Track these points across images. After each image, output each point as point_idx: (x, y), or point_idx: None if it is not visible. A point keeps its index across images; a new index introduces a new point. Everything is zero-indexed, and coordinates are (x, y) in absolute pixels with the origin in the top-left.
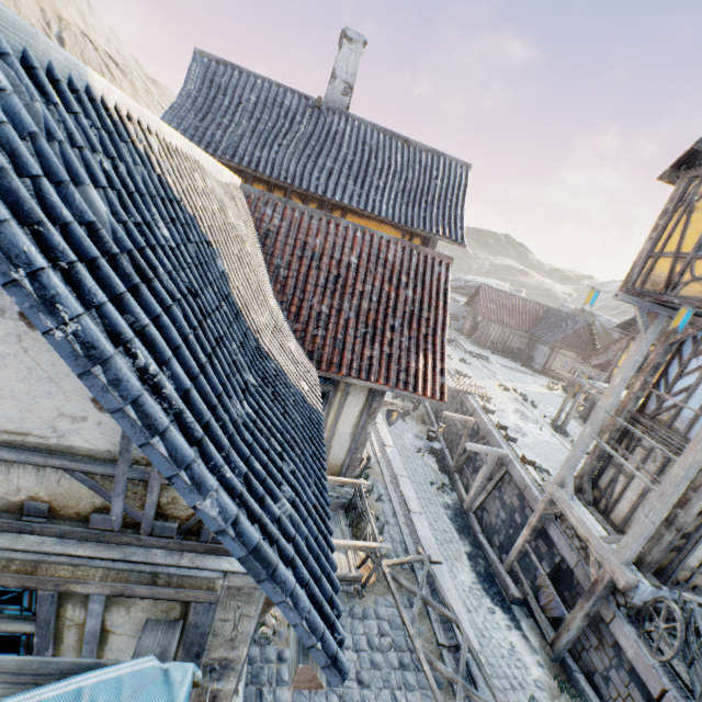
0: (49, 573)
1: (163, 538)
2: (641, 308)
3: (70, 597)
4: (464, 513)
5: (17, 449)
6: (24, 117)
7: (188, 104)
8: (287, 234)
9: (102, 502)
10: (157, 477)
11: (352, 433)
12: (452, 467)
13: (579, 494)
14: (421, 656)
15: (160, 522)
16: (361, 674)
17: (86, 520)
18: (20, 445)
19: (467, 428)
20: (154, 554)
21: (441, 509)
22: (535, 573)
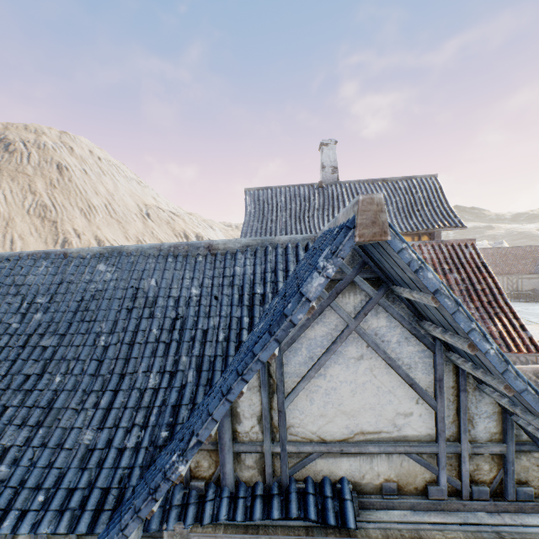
0: (430, 537)
1: (480, 501)
2: None
3: None
4: None
5: (376, 443)
6: None
7: (251, 218)
8: None
9: (429, 476)
10: (465, 449)
11: None
12: None
13: None
14: None
15: (475, 487)
16: None
17: (420, 493)
18: (376, 441)
19: None
20: (480, 516)
21: None
22: None
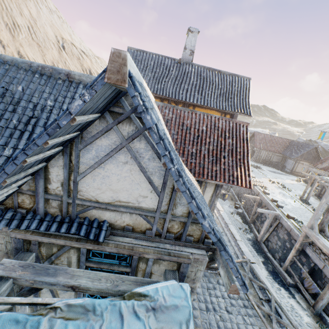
0: (137, 250)
1: (169, 240)
2: None
3: (141, 259)
4: (258, 243)
5: (125, 207)
6: (149, 104)
7: None
8: (175, 120)
9: (149, 226)
10: (168, 217)
11: (208, 204)
12: (249, 221)
13: (321, 232)
14: (253, 302)
15: (168, 234)
16: (227, 308)
17: (143, 233)
18: (126, 206)
19: (256, 202)
20: (166, 245)
21: (246, 241)
22: (300, 271)
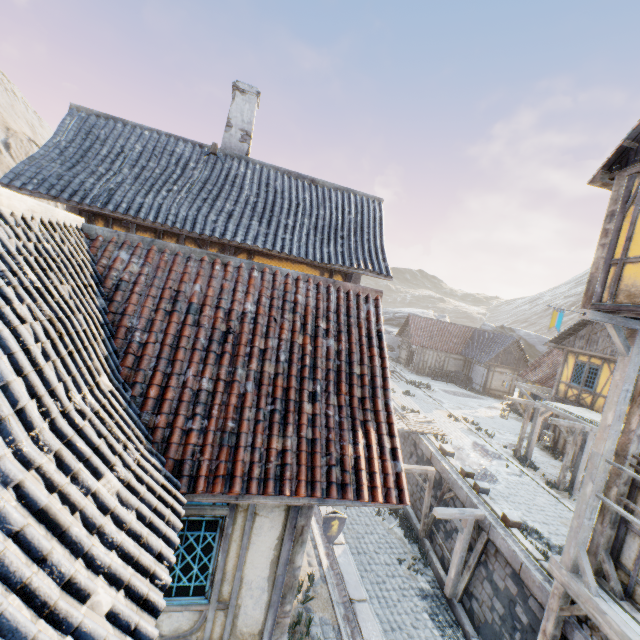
0: None
1: None
2: (615, 326)
3: None
4: (447, 602)
5: None
6: None
7: (54, 154)
8: (151, 282)
9: None
10: None
11: (271, 576)
12: (420, 532)
13: (600, 578)
14: None
15: None
16: None
17: None
18: None
19: (429, 480)
20: None
21: (418, 602)
22: None
